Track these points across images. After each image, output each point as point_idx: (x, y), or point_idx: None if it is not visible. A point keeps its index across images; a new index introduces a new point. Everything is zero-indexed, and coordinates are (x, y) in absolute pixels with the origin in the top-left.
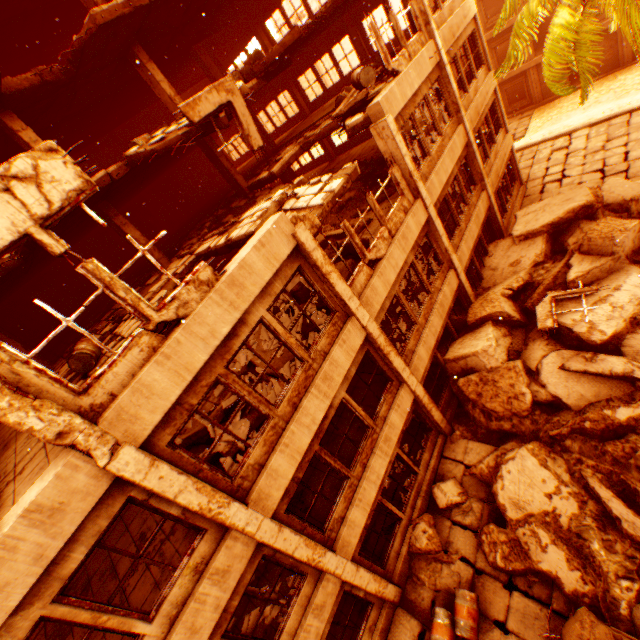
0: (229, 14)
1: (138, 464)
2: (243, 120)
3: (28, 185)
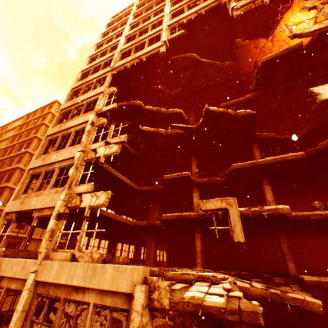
0: None
1: (30, 283)
2: (232, 220)
3: (96, 197)
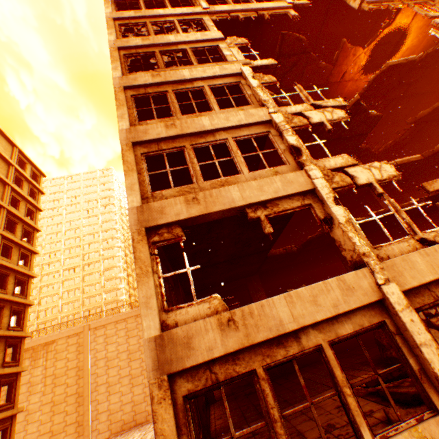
0: (431, 179)
1: (398, 299)
2: None
3: (375, 170)
